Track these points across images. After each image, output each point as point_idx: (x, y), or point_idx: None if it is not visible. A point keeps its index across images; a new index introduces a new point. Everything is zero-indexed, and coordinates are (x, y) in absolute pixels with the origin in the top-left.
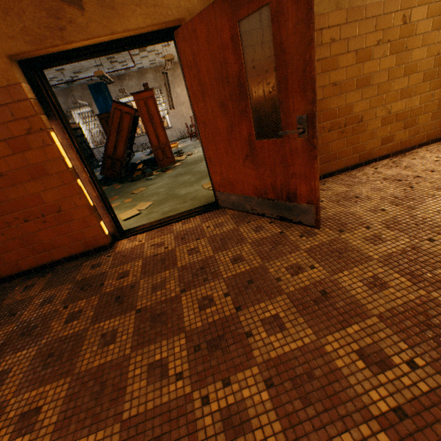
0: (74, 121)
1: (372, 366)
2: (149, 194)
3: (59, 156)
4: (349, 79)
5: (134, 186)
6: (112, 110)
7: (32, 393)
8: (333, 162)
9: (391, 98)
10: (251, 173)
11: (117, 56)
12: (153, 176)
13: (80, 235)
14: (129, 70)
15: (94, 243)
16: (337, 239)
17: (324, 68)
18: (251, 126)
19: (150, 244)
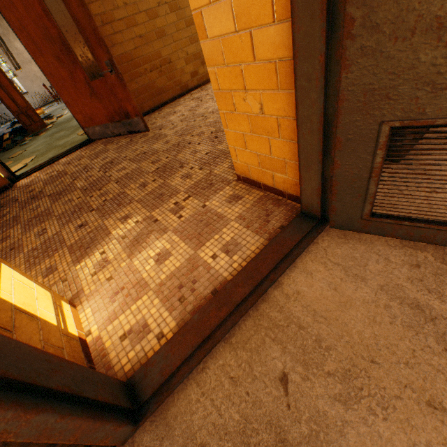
0: None
1: (155, 164)
2: (30, 153)
3: None
4: (150, 32)
5: (10, 153)
6: None
7: (0, 236)
8: (164, 94)
9: (184, 44)
10: (100, 106)
11: None
12: (26, 141)
13: None
14: None
15: None
16: (158, 133)
17: (128, 25)
18: (84, 72)
19: (45, 174)
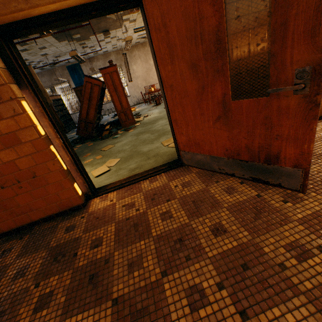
0: (56, 94)
1: None
2: (116, 151)
3: (31, 124)
4: None
5: (103, 144)
6: (84, 83)
7: None
8: None
9: None
10: (222, 135)
11: (87, 42)
12: (118, 134)
13: (55, 197)
14: (97, 53)
15: (68, 204)
16: None
17: None
18: (228, 85)
19: (121, 204)
